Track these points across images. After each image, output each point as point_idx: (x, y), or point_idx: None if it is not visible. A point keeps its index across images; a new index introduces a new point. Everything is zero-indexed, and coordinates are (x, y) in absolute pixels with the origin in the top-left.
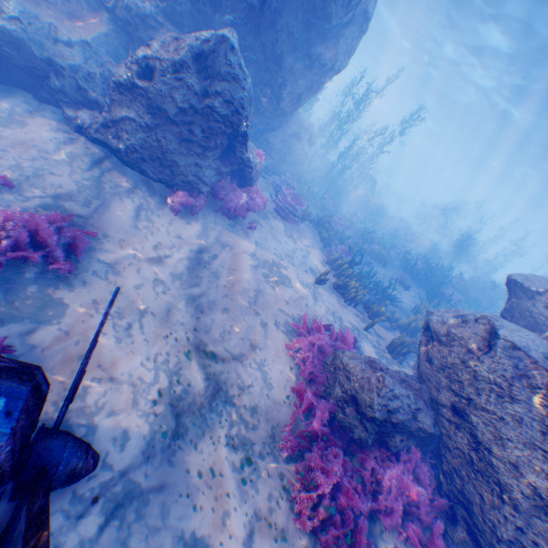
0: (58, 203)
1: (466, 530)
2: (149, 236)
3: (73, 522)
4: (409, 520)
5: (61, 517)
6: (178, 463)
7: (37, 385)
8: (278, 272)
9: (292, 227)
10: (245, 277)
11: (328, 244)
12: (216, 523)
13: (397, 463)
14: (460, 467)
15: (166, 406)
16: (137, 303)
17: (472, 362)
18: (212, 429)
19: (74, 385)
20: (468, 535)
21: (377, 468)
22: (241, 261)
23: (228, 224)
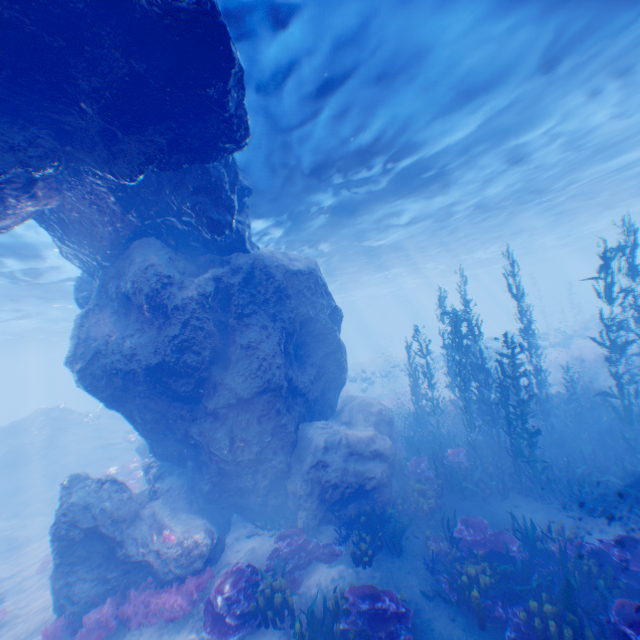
0: None
1: None
2: None
3: None
4: None
5: None
6: None
7: None
8: None
9: None
10: None
11: None
12: None
13: None
14: None
15: None
16: None
17: None
18: None
19: None
20: None
21: None
22: None
23: None
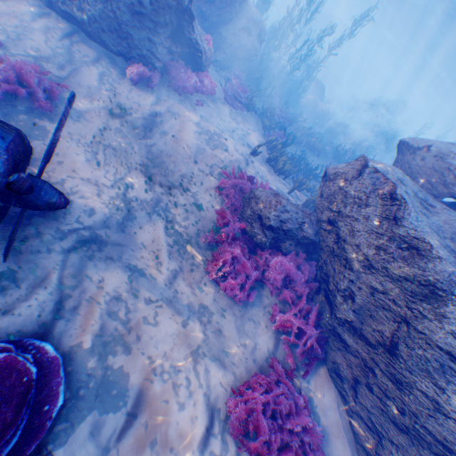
0: (38, 63)
1: (324, 296)
2: (112, 99)
3: (58, 242)
4: (288, 290)
5: (51, 238)
6: (128, 233)
7: (21, 135)
8: (218, 140)
9: (237, 113)
10: (189, 139)
11: (267, 129)
12: (152, 266)
13: (283, 256)
14: (326, 257)
15: (121, 203)
16: (102, 141)
17: (345, 187)
18: (154, 222)
19: (48, 151)
20: (325, 298)
21: (269, 259)
22: (186, 127)
23: (178, 99)
